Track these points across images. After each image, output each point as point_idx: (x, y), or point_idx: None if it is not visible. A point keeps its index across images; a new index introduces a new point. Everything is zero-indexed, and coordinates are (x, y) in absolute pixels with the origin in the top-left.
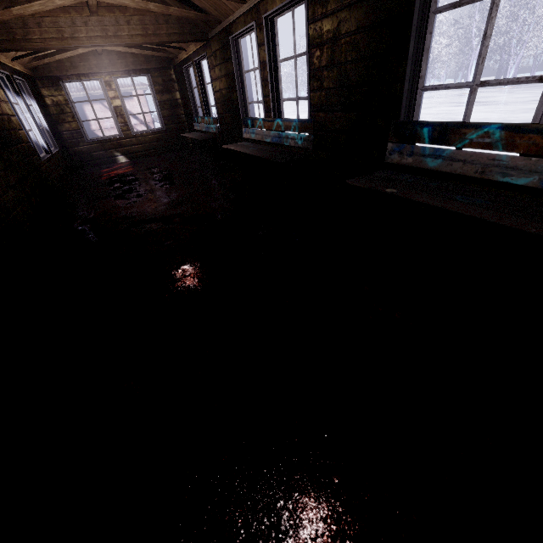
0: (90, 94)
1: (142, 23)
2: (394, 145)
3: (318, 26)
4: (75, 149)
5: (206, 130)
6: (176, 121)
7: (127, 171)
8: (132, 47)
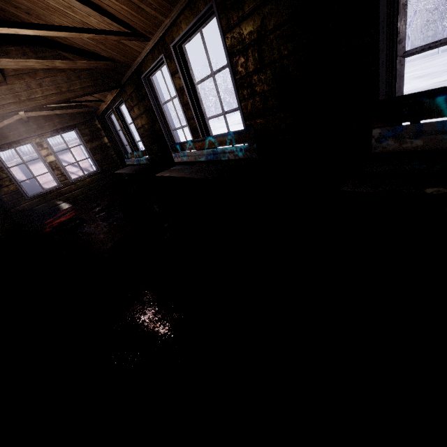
0: (32, 157)
1: (55, 83)
2: (385, 129)
3: (236, 32)
4: (17, 208)
5: (137, 163)
6: (108, 162)
7: (70, 217)
8: (57, 110)
